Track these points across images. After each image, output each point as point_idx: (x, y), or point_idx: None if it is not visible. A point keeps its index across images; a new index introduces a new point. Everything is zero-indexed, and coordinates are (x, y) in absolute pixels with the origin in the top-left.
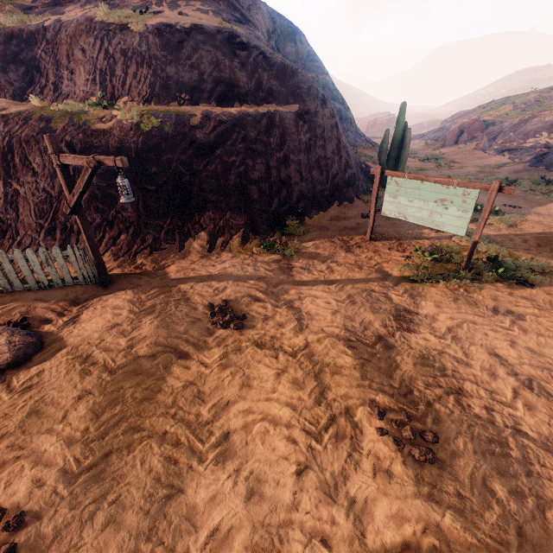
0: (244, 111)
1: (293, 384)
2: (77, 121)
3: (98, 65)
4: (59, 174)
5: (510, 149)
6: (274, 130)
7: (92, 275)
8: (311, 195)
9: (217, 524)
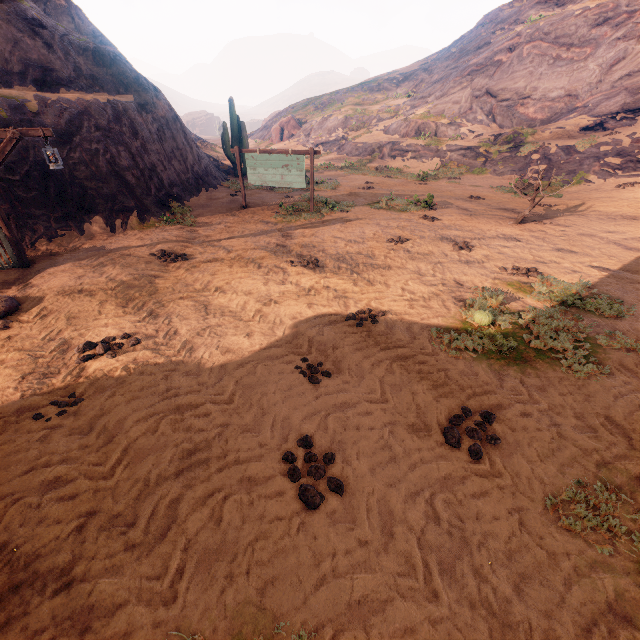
0: (83, 98)
1: (242, 267)
2: None
3: None
4: None
5: (322, 142)
6: (123, 120)
7: (7, 259)
8: (179, 183)
9: (238, 303)
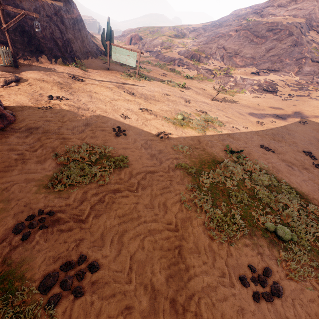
0: None
1: (105, 89)
2: None
3: None
4: (0, 13)
5: (149, 51)
6: (58, 14)
7: (9, 62)
8: (79, 51)
9: (103, 98)
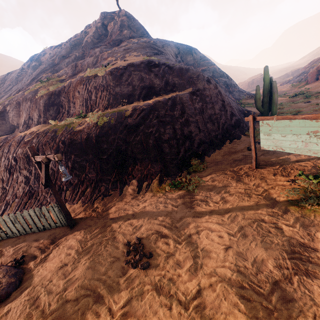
0: (157, 100)
1: None
2: (68, 128)
3: (84, 97)
4: (37, 167)
5: None
6: (176, 106)
7: (64, 220)
8: (208, 140)
9: None
